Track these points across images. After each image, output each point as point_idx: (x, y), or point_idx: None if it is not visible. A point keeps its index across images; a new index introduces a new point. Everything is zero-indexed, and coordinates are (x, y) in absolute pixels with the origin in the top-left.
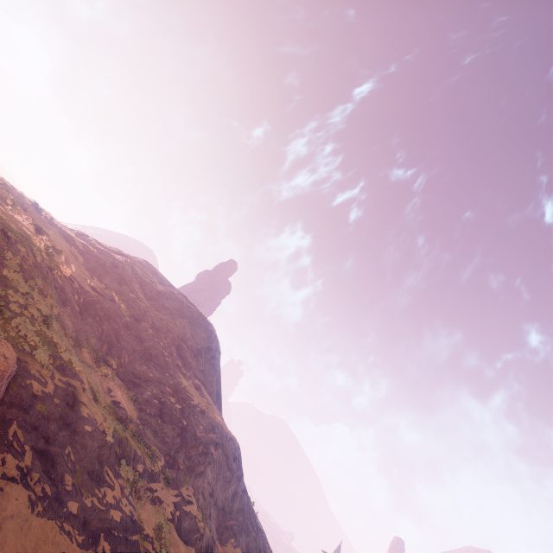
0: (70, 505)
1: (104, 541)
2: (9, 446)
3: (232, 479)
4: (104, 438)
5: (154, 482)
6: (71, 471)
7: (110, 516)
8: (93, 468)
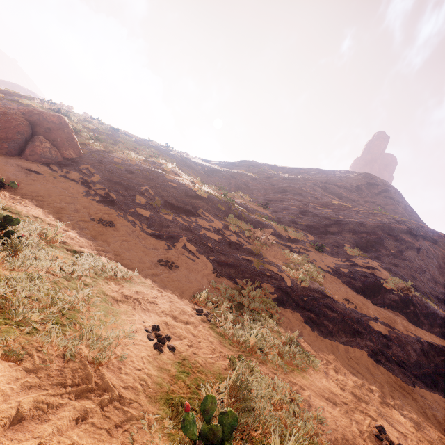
0: (140, 211)
1: (186, 242)
2: (78, 170)
3: None
4: (194, 193)
5: (293, 244)
6: (147, 197)
7: (200, 232)
8: (181, 206)
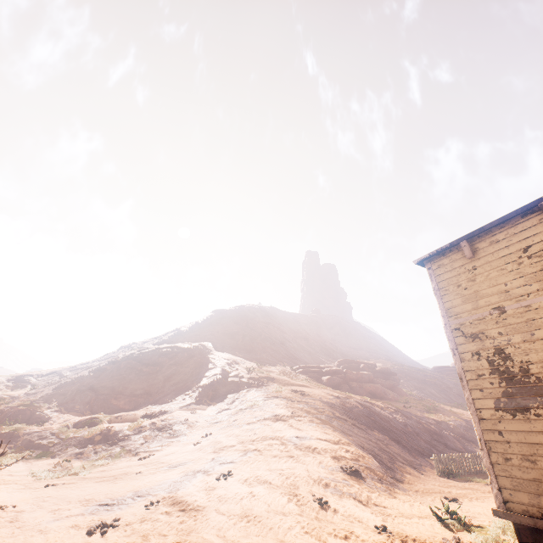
0: None
1: None
2: None
3: (161, 369)
4: None
5: None
6: None
7: None
8: None
